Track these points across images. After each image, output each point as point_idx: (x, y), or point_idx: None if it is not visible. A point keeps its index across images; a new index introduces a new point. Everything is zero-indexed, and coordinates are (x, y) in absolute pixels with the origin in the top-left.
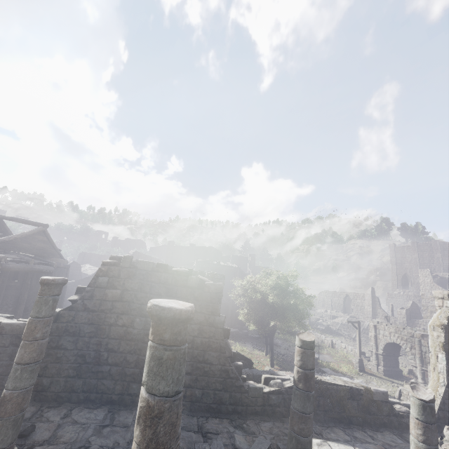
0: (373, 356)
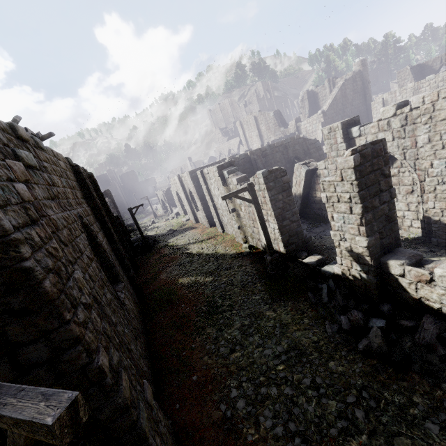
0: (161, 208)
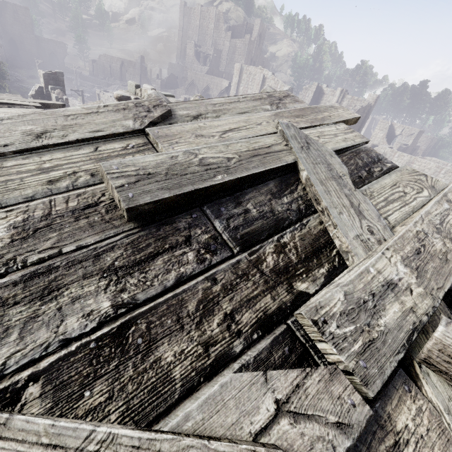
0: None
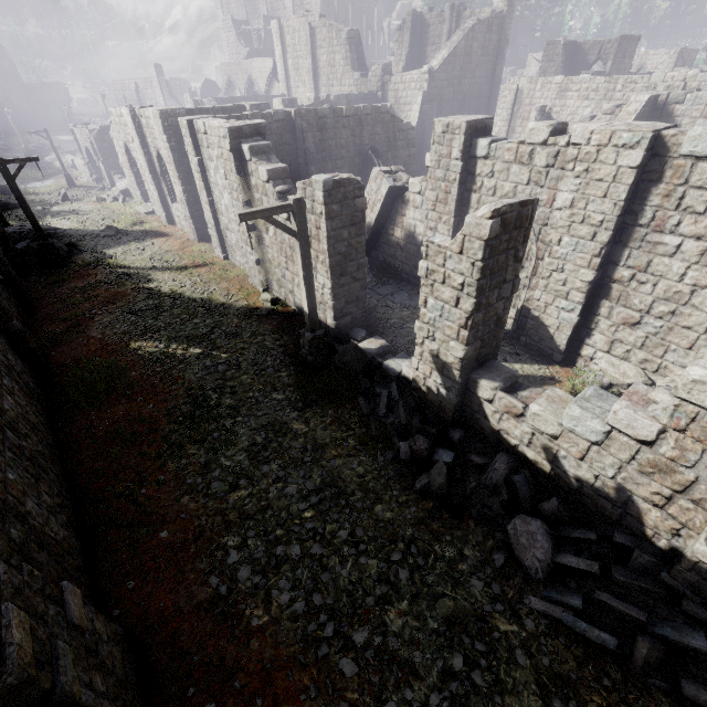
0: (86, 168)
